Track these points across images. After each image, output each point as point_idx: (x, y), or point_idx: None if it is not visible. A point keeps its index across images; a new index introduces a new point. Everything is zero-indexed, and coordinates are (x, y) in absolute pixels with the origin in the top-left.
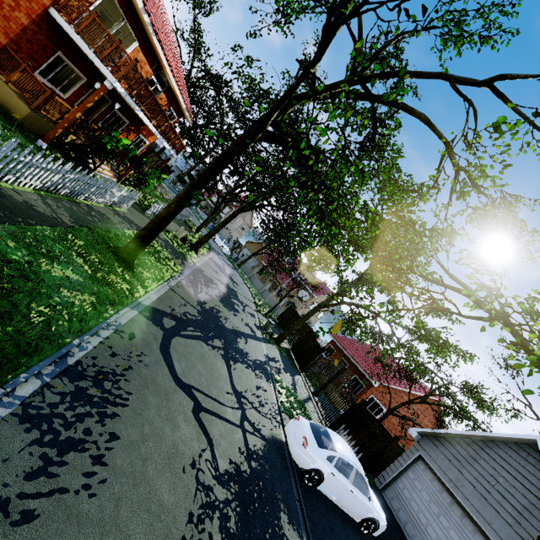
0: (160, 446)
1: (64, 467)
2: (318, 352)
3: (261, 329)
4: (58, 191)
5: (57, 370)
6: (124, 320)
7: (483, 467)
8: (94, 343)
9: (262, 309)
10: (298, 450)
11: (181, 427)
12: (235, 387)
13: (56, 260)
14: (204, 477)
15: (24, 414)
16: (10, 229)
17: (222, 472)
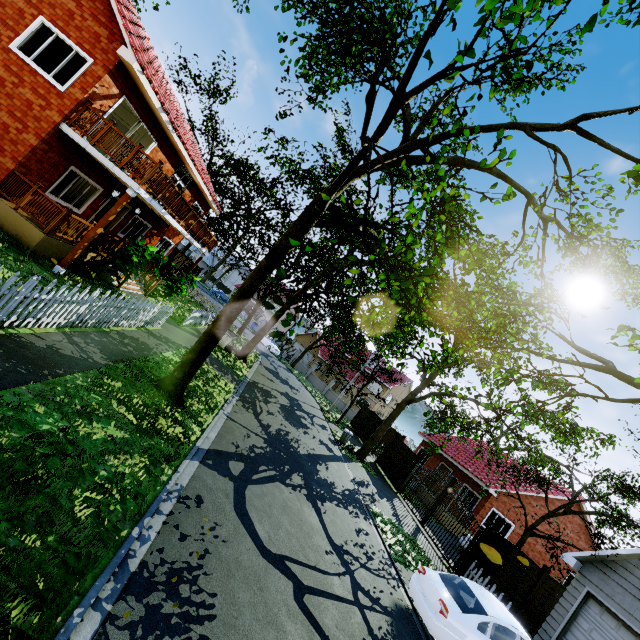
0: None
1: None
2: (414, 462)
3: (337, 444)
4: (84, 324)
5: (119, 587)
6: (185, 479)
7: None
8: (156, 527)
9: (331, 415)
10: (436, 623)
11: (287, 629)
12: (333, 540)
13: (95, 416)
14: None
15: None
16: (36, 388)
17: None
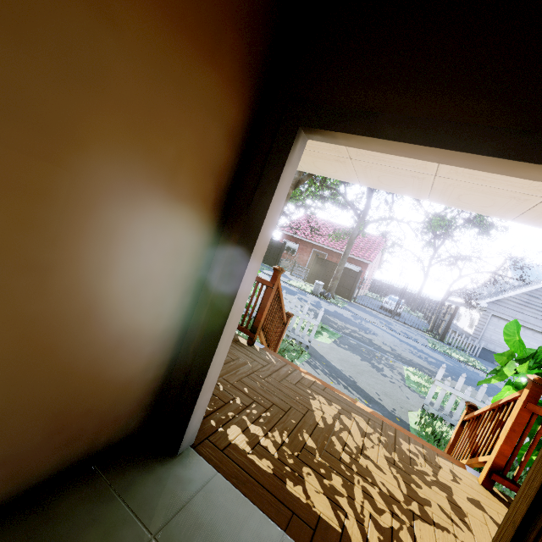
0: None
1: None
2: (358, 277)
3: (323, 300)
4: None
5: None
6: None
7: (535, 305)
8: None
9: None
10: None
11: None
12: None
13: None
14: None
15: None
16: None
17: None
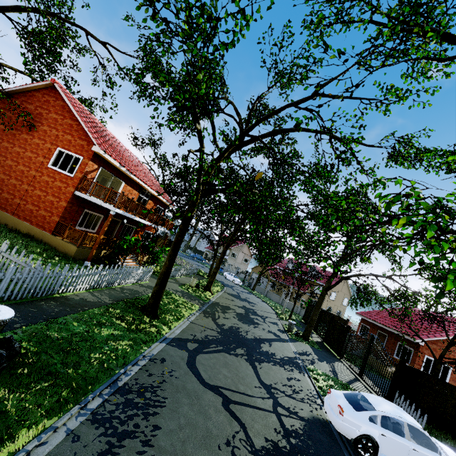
0: (195, 432)
1: (123, 448)
2: (345, 332)
3: (285, 332)
4: (100, 286)
5: (112, 391)
6: (155, 351)
7: None
8: (135, 370)
9: (285, 316)
10: (337, 421)
11: (213, 417)
12: (263, 382)
13: (104, 325)
14: (240, 452)
15: (93, 419)
16: (74, 316)
17: (258, 448)
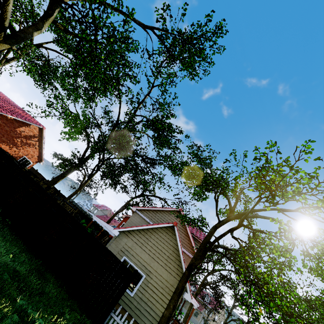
0: None
1: None
2: None
3: None
4: None
5: None
6: None
7: None
8: None
9: None
10: None
11: None
12: None
13: None
14: None
15: None
16: None
17: None
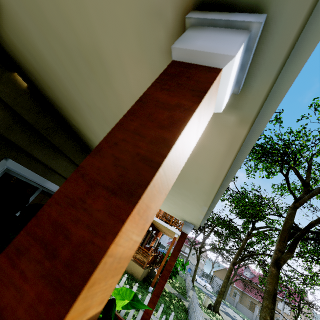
0: None
1: None
2: None
3: None
4: None
5: None
6: None
7: None
8: None
9: None
10: None
11: None
12: None
13: None
14: None
15: None
16: None
17: None
